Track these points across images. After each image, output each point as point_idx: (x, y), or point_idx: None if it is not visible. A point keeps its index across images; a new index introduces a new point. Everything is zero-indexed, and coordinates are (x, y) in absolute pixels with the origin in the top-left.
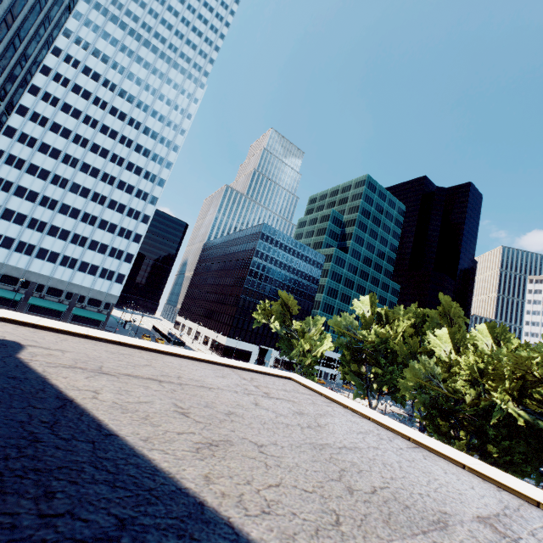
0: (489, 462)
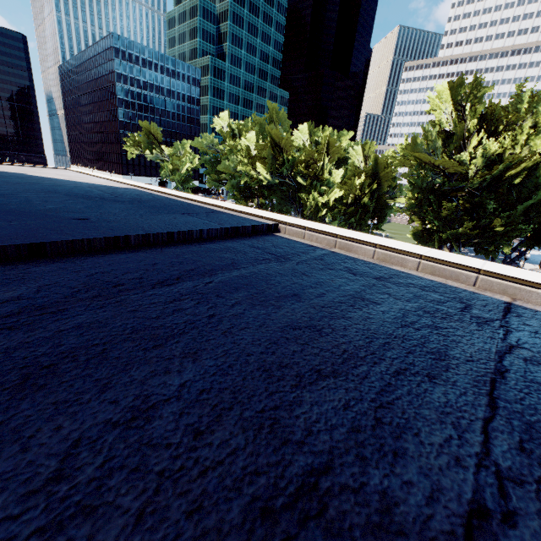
0: (264, 209)
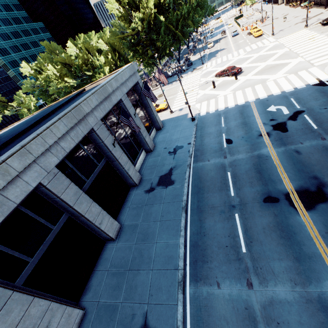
0: None
